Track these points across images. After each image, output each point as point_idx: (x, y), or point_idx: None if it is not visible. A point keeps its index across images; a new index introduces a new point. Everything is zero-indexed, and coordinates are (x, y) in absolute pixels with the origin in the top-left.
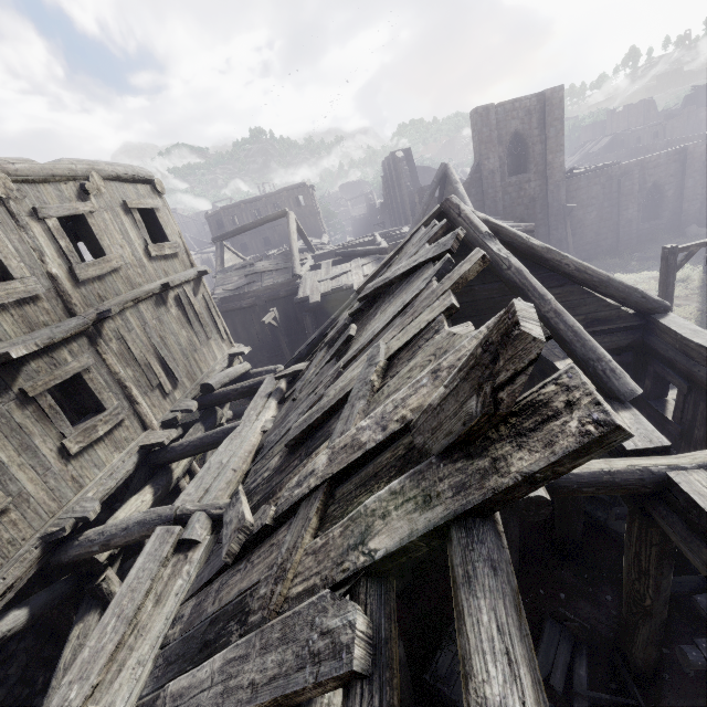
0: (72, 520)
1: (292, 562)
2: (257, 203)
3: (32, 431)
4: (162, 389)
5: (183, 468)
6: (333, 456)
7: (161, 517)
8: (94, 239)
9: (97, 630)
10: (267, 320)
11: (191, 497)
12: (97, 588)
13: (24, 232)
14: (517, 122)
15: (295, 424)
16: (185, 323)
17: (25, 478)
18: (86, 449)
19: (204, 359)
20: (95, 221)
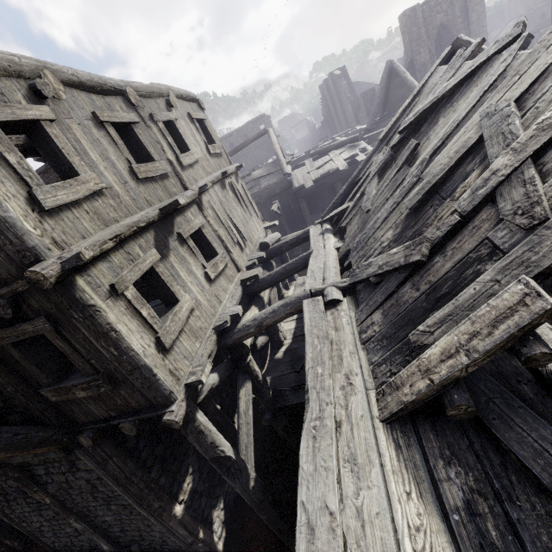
0: (229, 317)
1: (539, 195)
2: (230, 138)
3: (190, 262)
4: (239, 246)
5: (267, 297)
6: (519, 149)
7: (300, 297)
8: (181, 139)
9: (308, 345)
10: (275, 209)
11: (315, 284)
12: (248, 365)
13: (150, 130)
14: (441, 15)
15: (407, 199)
16: (237, 202)
17: (195, 291)
18: (216, 278)
19: (253, 230)
20: (179, 126)
